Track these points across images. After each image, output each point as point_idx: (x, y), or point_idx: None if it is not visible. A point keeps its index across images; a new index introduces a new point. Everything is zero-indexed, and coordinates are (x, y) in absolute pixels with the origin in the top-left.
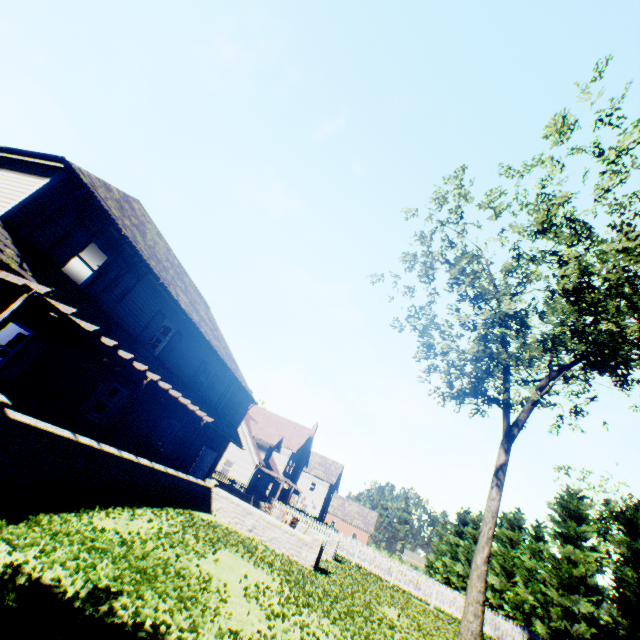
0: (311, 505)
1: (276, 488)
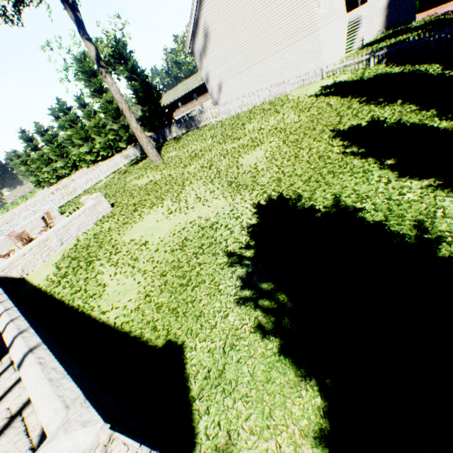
0: None
1: None
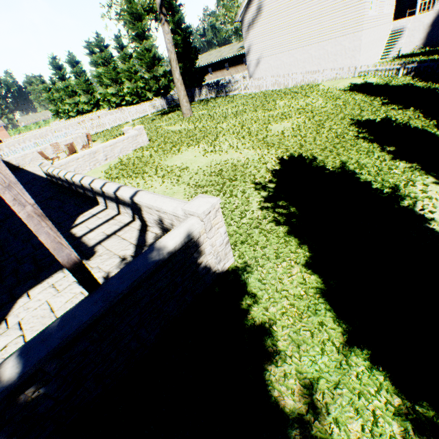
0: None
1: None
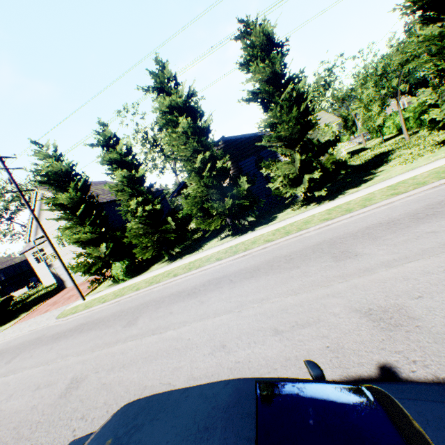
0: None
1: None
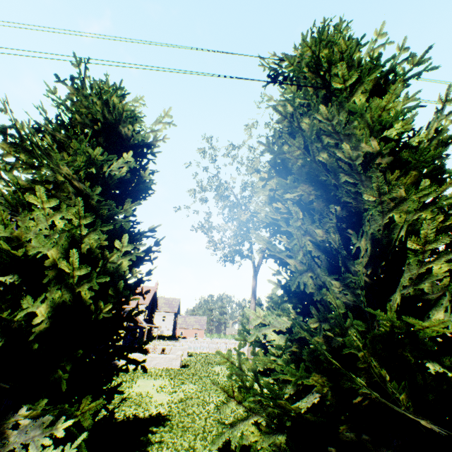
0: (166, 329)
1: (142, 330)
